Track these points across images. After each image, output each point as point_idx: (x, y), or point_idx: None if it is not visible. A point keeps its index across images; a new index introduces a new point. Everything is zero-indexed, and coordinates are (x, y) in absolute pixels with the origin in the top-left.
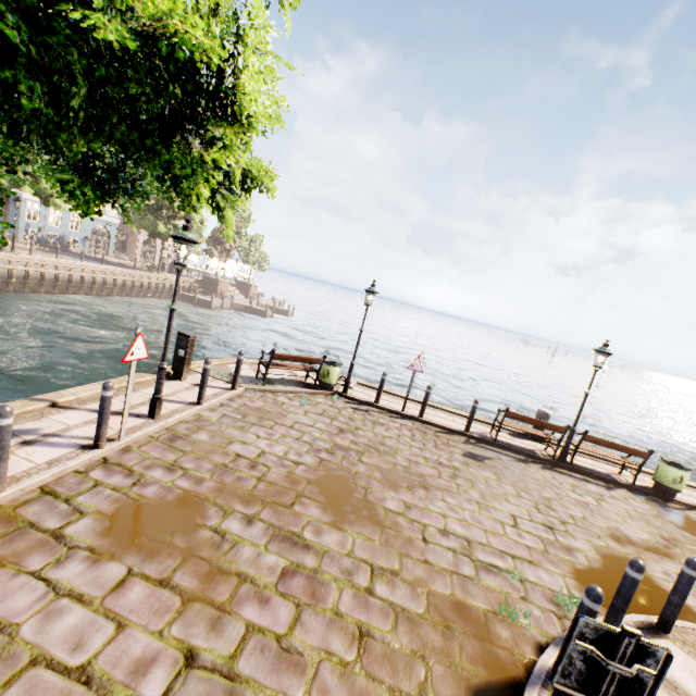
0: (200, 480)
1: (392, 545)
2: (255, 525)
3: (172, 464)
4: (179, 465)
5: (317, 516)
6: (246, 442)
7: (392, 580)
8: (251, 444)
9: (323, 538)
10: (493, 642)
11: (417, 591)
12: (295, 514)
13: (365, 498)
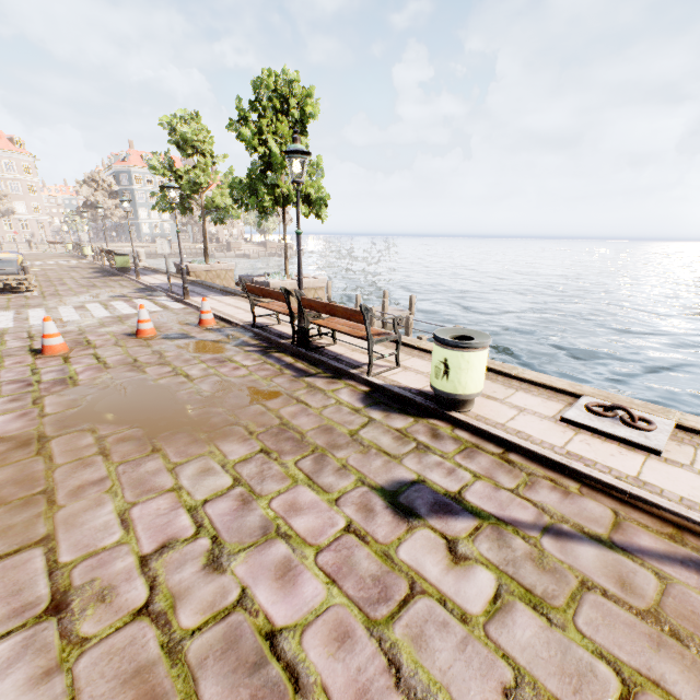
0: None
1: None
2: None
3: None
4: None
5: None
6: None
7: None
8: None
9: None
10: None
11: None
12: None
13: None
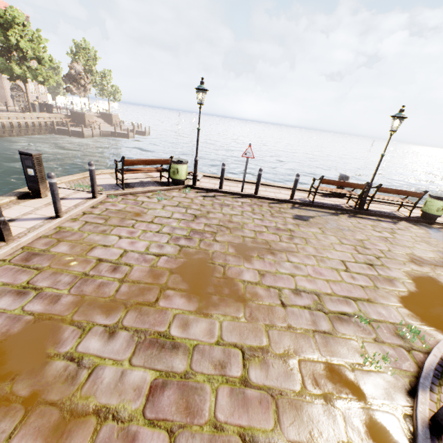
0: (56, 297)
1: (256, 319)
2: (117, 337)
3: (23, 287)
4: (33, 286)
5: (182, 306)
6: (108, 245)
7: (263, 359)
8: (113, 246)
9: (191, 331)
10: (368, 401)
11: (288, 364)
12: (160, 311)
13: (225, 276)
